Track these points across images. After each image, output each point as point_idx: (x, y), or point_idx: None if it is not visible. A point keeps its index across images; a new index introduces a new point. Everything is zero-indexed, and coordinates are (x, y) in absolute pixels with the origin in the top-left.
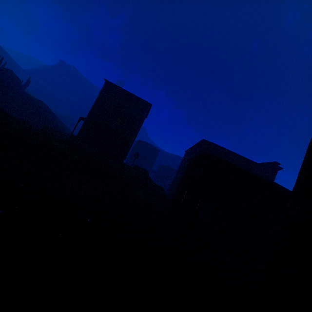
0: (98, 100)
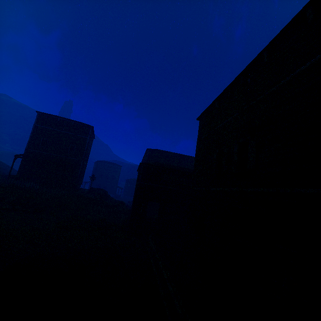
0: (33, 133)
